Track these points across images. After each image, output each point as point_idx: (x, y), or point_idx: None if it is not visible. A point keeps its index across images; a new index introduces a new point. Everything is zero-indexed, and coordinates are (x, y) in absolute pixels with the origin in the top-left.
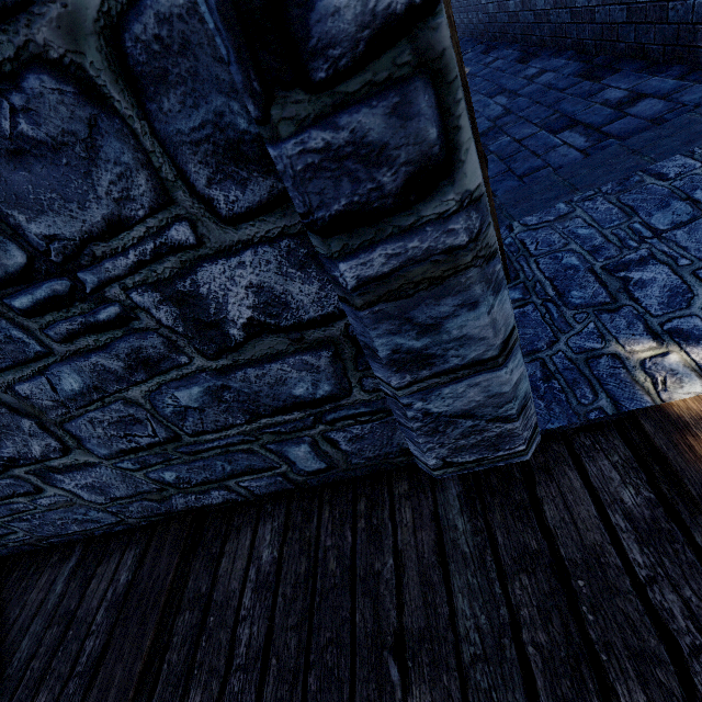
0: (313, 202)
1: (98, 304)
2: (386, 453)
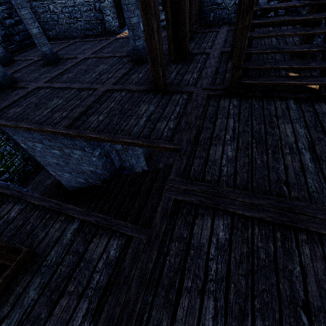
0: (100, 0)
1: (89, 3)
2: (106, 31)
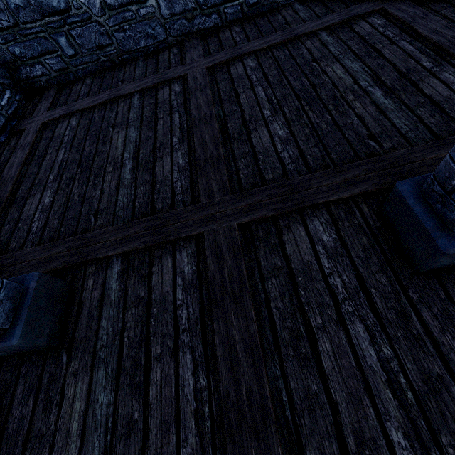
0: None
1: None
2: None
